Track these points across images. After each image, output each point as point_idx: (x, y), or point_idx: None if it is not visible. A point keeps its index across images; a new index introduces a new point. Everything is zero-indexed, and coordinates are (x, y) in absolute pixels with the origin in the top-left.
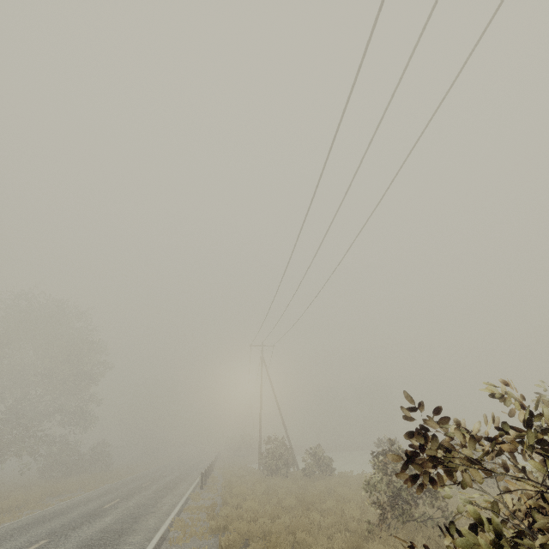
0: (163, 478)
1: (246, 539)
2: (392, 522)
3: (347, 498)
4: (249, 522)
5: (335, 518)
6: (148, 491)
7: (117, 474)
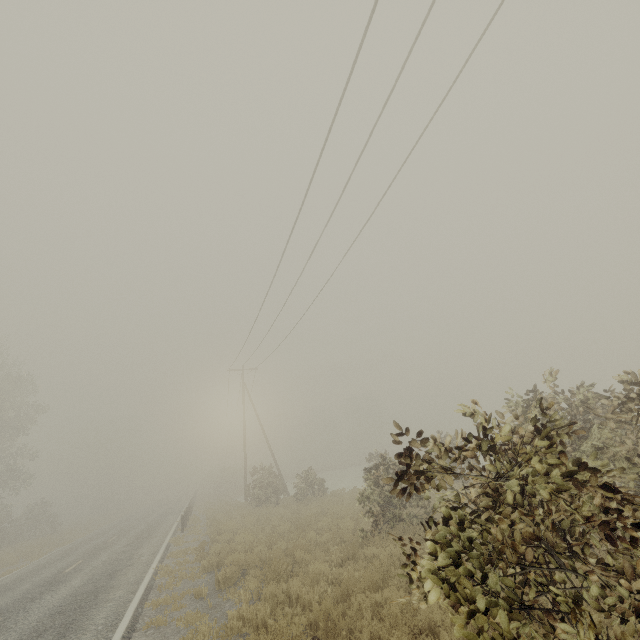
0: (132, 529)
1: (243, 569)
2: (383, 527)
3: (342, 514)
4: (245, 553)
5: (331, 533)
6: (118, 546)
7: (70, 535)
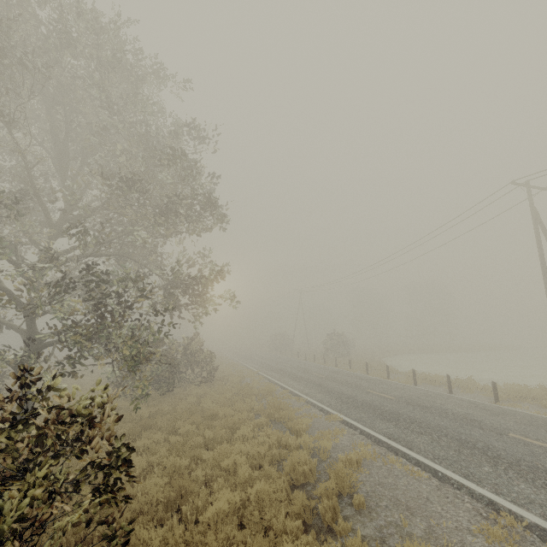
0: (456, 413)
1: None
2: None
3: None
4: None
5: None
6: None
7: (265, 390)
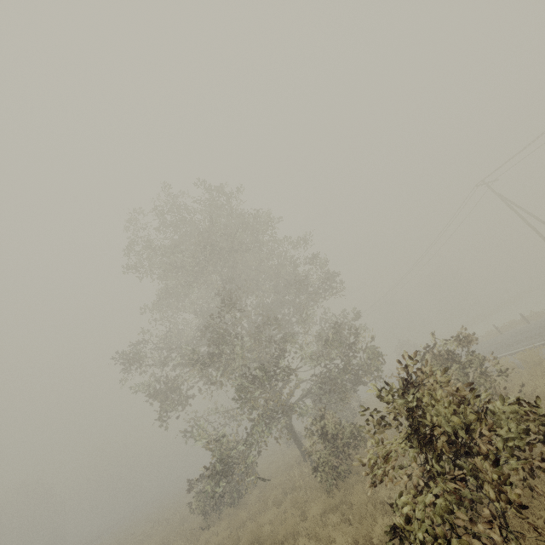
0: None
1: None
2: None
3: None
4: None
5: None
6: None
7: None
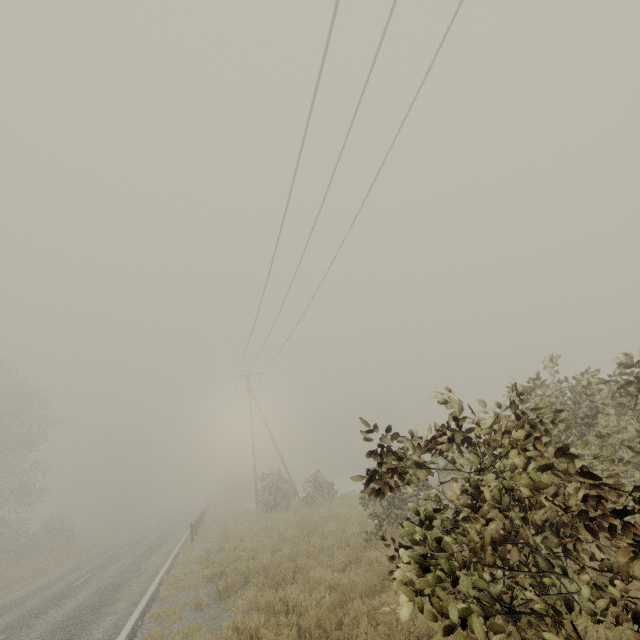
0: (144, 539)
1: (246, 577)
2: (389, 529)
3: (348, 517)
4: (247, 561)
5: (336, 537)
6: (128, 557)
7: (85, 548)
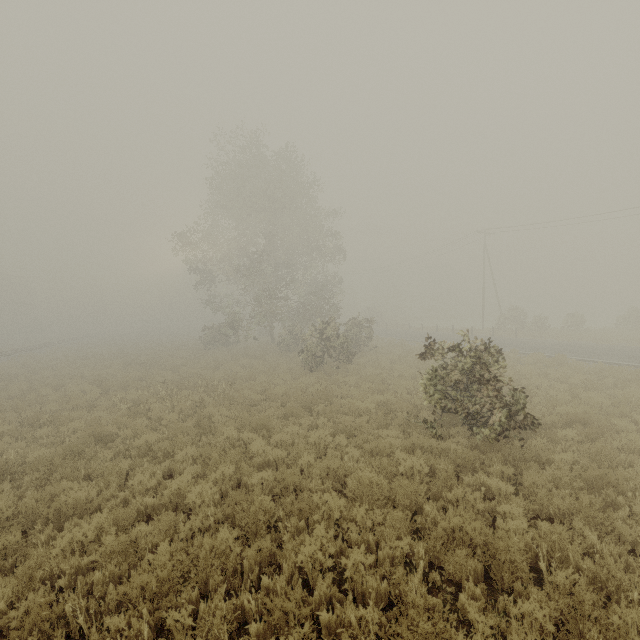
0: (435, 334)
1: None
2: None
3: None
4: None
5: None
6: (505, 339)
7: None
